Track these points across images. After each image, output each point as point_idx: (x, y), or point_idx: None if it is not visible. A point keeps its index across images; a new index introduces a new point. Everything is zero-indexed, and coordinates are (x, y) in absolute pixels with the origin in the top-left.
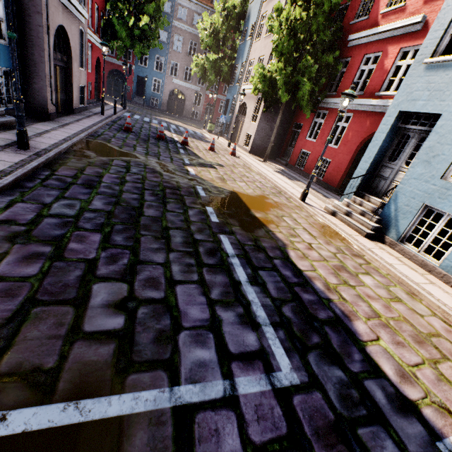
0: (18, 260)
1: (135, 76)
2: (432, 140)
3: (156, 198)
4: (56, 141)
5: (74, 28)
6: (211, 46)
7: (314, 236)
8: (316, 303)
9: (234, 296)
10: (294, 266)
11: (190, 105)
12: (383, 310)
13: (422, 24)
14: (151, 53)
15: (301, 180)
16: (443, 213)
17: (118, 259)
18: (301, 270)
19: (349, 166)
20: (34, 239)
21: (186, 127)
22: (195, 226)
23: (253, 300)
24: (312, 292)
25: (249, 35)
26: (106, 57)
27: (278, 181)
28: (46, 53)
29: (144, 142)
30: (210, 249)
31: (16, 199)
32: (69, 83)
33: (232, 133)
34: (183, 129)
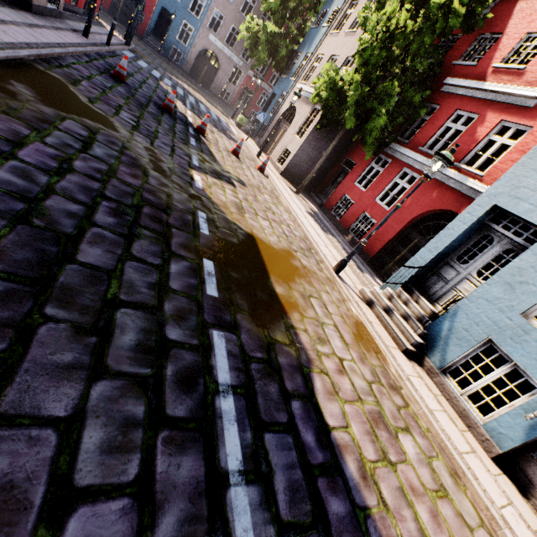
0: None
1: (158, 6)
2: (526, 260)
3: (118, 221)
4: None
5: None
6: (275, 12)
7: (347, 344)
8: (348, 525)
9: (207, 531)
10: (320, 417)
11: (223, 80)
12: (431, 525)
13: (536, 101)
14: None
15: (335, 234)
16: (509, 359)
17: None
18: (329, 428)
19: (396, 238)
20: None
21: (209, 107)
22: (174, 303)
23: None
24: (343, 489)
25: (327, 21)
26: None
27: (310, 231)
28: None
29: (138, 106)
30: (186, 370)
31: None
32: None
33: (267, 140)
34: (204, 108)
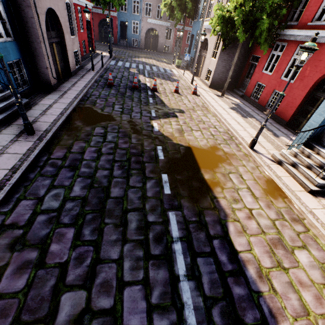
0: (14, 271)
1: (118, 22)
2: None
3: (122, 171)
4: (55, 117)
5: (61, 5)
6: None
7: (256, 198)
8: (246, 299)
9: (171, 297)
10: (231, 246)
11: (162, 40)
12: (313, 303)
13: None
14: None
15: (253, 115)
16: None
17: (83, 259)
18: (237, 252)
19: (304, 101)
20: (27, 243)
21: (158, 65)
22: (150, 203)
23: (187, 301)
24: (244, 283)
25: None
26: (95, 10)
27: (231, 123)
28: (41, 38)
29: (121, 96)
30: (158, 234)
31: (21, 196)
32: (65, 53)
33: (194, 71)
34: (155, 69)
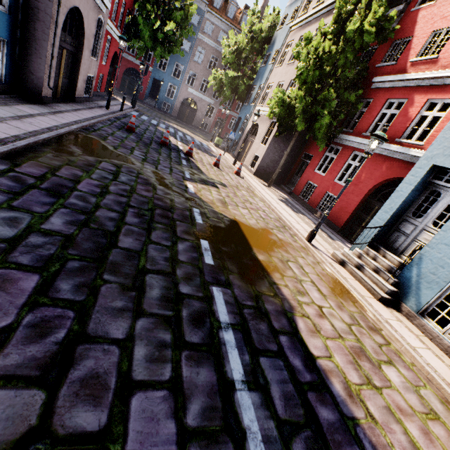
0: None
1: (151, 78)
2: None
3: (140, 220)
4: (36, 128)
5: (92, 15)
6: (232, 63)
7: (324, 295)
8: (339, 428)
9: (223, 417)
10: (305, 348)
11: (201, 116)
12: (422, 440)
13: None
14: (171, 59)
15: (305, 213)
16: None
17: (49, 330)
18: (314, 357)
19: (358, 208)
20: None
21: (193, 137)
22: (183, 269)
23: (251, 426)
24: (331, 402)
25: (271, 60)
26: (125, 55)
27: (283, 213)
28: (52, 31)
29: (145, 145)
30: (196, 313)
31: None
32: (76, 70)
33: (239, 151)
34: (190, 138)
